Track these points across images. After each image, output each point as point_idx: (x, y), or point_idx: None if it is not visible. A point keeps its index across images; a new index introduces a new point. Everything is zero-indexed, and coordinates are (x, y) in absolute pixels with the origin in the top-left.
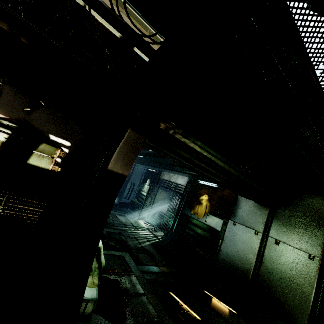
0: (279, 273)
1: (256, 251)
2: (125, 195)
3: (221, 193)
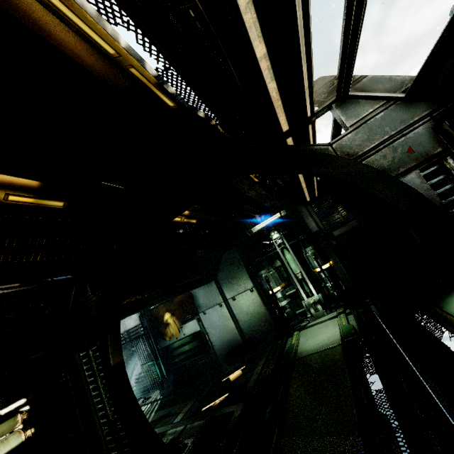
0: (248, 316)
1: (230, 317)
2: None
3: (177, 299)
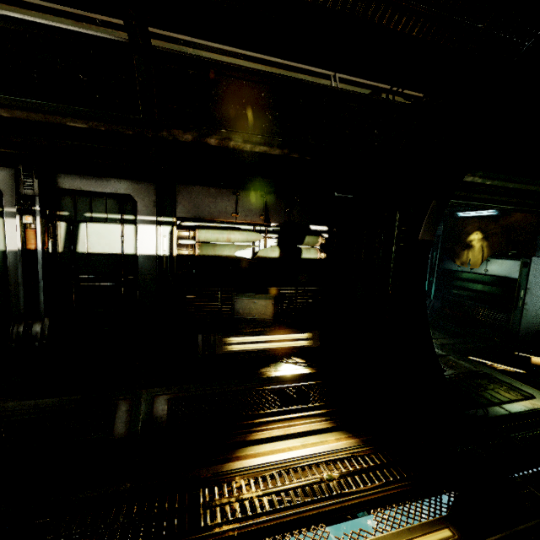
0: None
1: None
2: None
3: (506, 221)
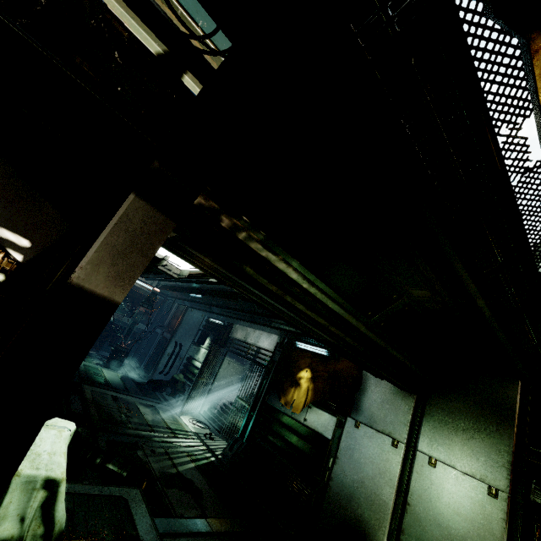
0: (439, 527)
1: (396, 481)
2: (162, 366)
3: (334, 366)
